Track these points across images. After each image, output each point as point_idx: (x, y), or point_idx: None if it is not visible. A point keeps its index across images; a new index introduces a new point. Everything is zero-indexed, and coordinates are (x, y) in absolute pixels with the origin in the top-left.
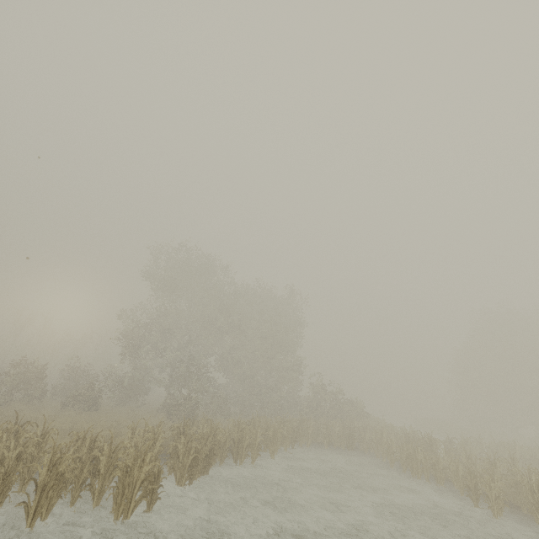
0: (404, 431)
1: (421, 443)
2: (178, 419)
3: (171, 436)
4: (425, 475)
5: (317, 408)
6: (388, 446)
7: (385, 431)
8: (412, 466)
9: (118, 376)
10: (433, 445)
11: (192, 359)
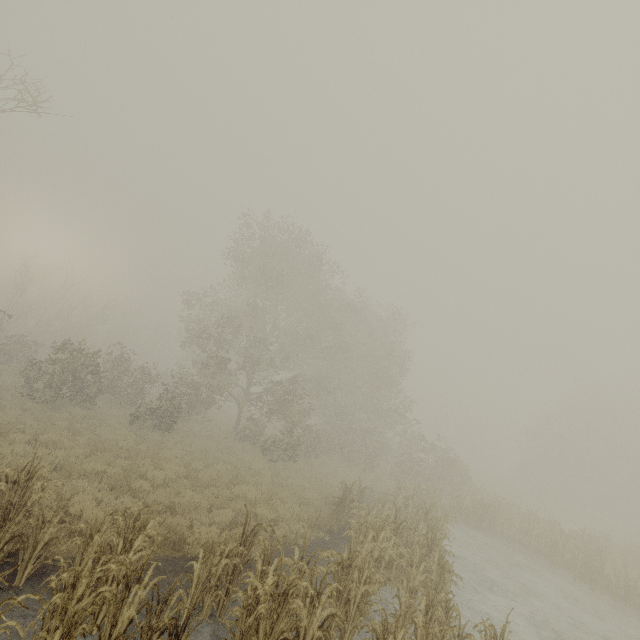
0: (520, 509)
1: (583, 545)
2: (342, 488)
3: (334, 509)
4: (613, 594)
5: (421, 464)
6: (552, 545)
7: (512, 511)
8: (591, 579)
9: (189, 384)
10: (606, 553)
11: (293, 383)
